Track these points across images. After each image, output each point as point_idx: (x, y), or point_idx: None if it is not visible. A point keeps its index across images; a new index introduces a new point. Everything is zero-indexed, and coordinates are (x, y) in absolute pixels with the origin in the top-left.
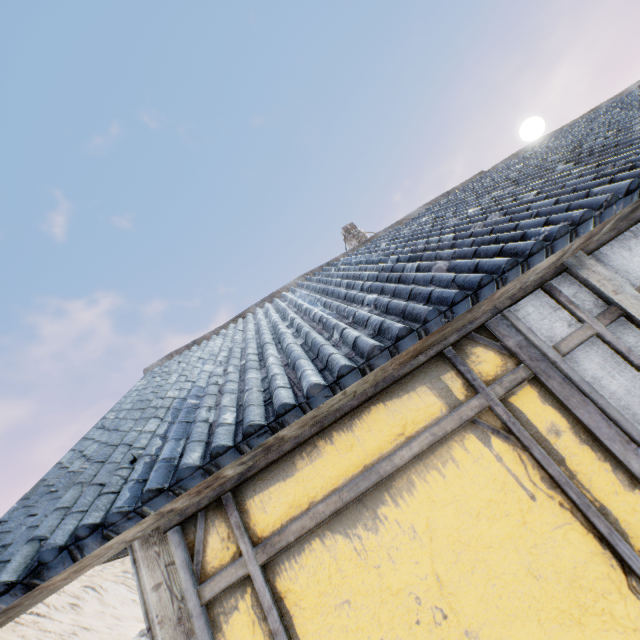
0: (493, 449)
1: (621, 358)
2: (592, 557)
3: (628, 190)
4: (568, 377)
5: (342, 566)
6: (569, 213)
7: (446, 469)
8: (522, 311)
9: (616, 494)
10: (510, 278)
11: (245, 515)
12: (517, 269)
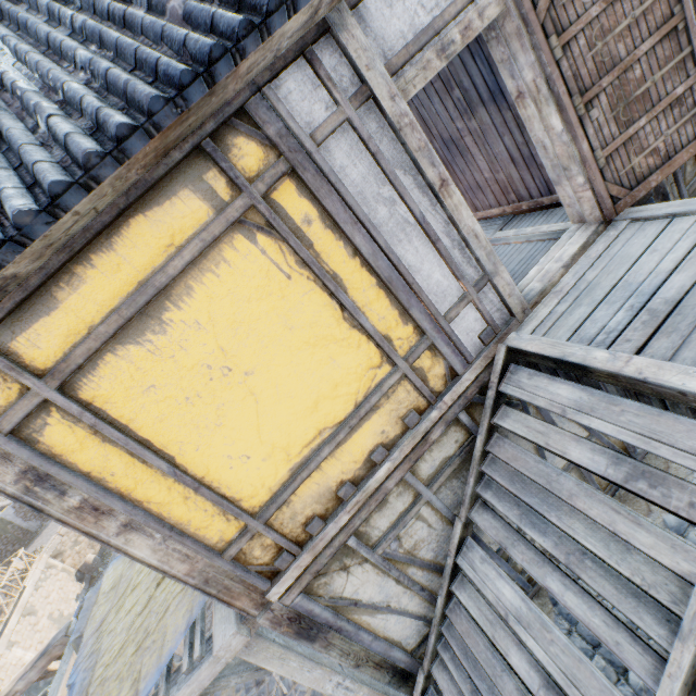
0: (259, 245)
1: (364, 146)
2: (325, 307)
3: None
4: (321, 169)
5: (141, 366)
6: None
7: (220, 270)
8: (284, 88)
9: (344, 263)
10: (249, 49)
11: (15, 357)
12: (256, 36)
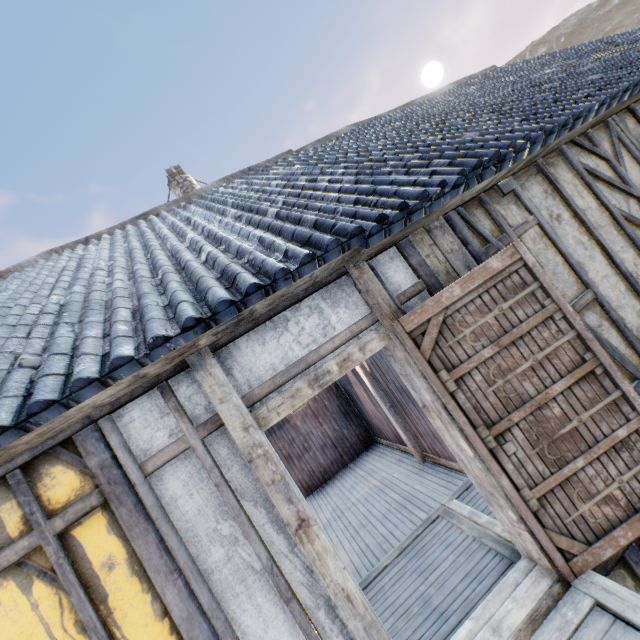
0: (33, 596)
1: (207, 473)
2: None
3: (184, 327)
4: (143, 501)
5: None
6: (114, 349)
7: None
8: (127, 417)
9: (146, 626)
10: (7, 441)
11: None
12: (14, 431)
